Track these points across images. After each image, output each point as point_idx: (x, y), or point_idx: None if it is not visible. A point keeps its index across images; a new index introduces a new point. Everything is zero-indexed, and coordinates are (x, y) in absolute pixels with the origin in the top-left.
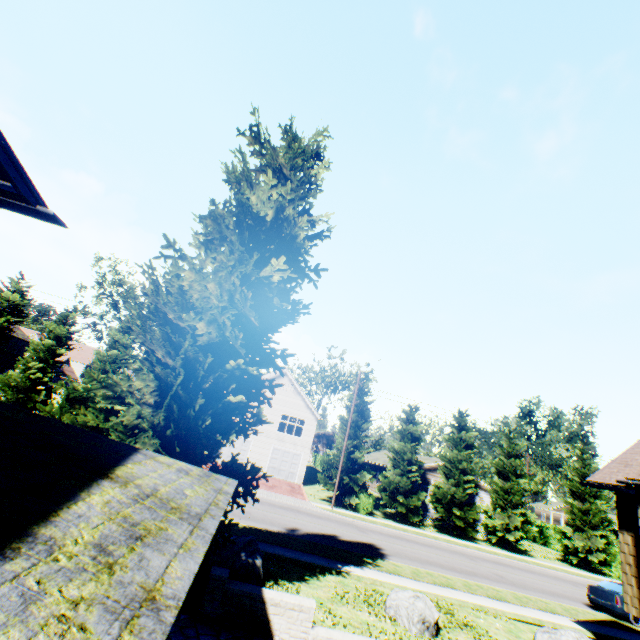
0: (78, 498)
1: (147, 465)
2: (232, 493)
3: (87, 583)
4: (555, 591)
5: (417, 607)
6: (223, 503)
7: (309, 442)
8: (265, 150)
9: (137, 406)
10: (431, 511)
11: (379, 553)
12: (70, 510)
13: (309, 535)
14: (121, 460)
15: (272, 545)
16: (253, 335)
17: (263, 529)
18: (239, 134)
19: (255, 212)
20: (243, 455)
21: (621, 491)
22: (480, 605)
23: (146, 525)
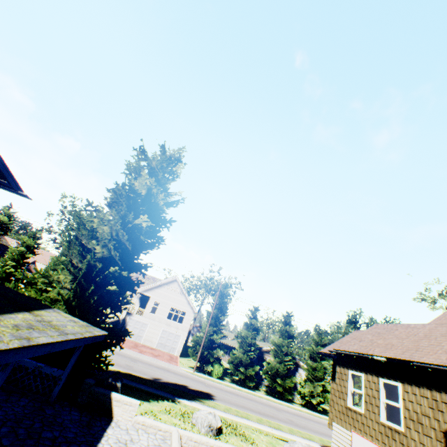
0: (13, 313)
1: (53, 314)
2: (98, 334)
3: (9, 329)
4: (326, 433)
5: (208, 418)
6: (87, 335)
7: (187, 327)
8: (147, 158)
9: (59, 288)
10: (265, 381)
11: (210, 397)
12: (9, 315)
13: (167, 382)
14: (39, 309)
15: (137, 383)
16: (129, 254)
17: (136, 375)
18: (134, 150)
19: (136, 190)
20: (142, 333)
21: (331, 356)
22: (259, 428)
23: (38, 327)
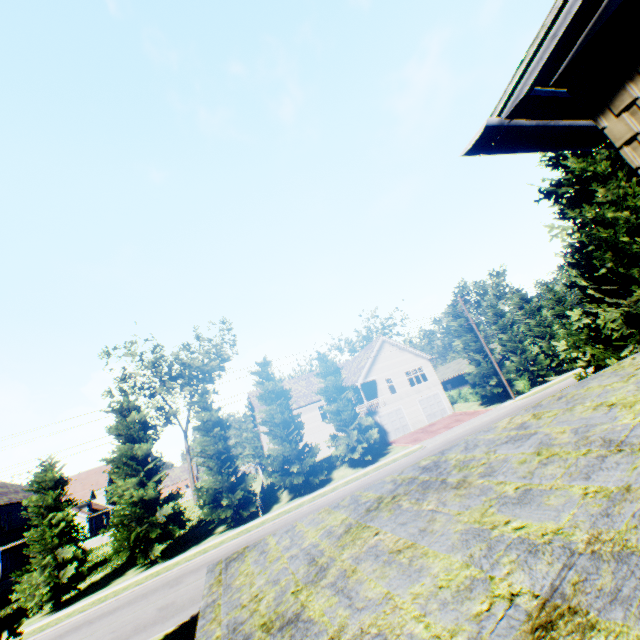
0: None
1: None
2: None
3: None
4: None
5: None
6: None
7: (436, 380)
8: None
9: None
10: None
11: None
12: None
13: None
14: None
15: None
16: None
17: None
18: None
19: None
20: (403, 422)
21: None
22: None
23: None
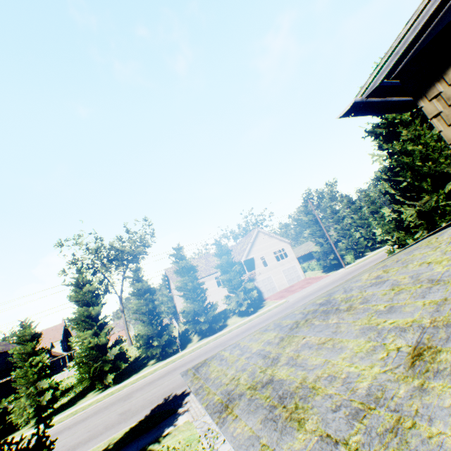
0: None
1: None
2: None
3: None
4: None
5: None
6: None
7: (293, 257)
8: None
9: None
10: None
11: None
12: None
13: None
14: None
15: None
16: None
17: None
18: None
19: None
20: (273, 285)
21: None
22: None
23: None
